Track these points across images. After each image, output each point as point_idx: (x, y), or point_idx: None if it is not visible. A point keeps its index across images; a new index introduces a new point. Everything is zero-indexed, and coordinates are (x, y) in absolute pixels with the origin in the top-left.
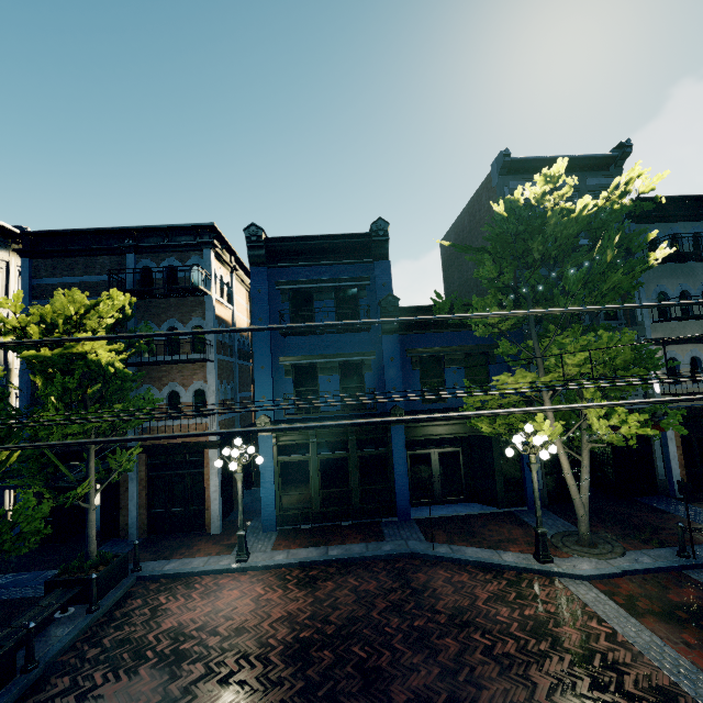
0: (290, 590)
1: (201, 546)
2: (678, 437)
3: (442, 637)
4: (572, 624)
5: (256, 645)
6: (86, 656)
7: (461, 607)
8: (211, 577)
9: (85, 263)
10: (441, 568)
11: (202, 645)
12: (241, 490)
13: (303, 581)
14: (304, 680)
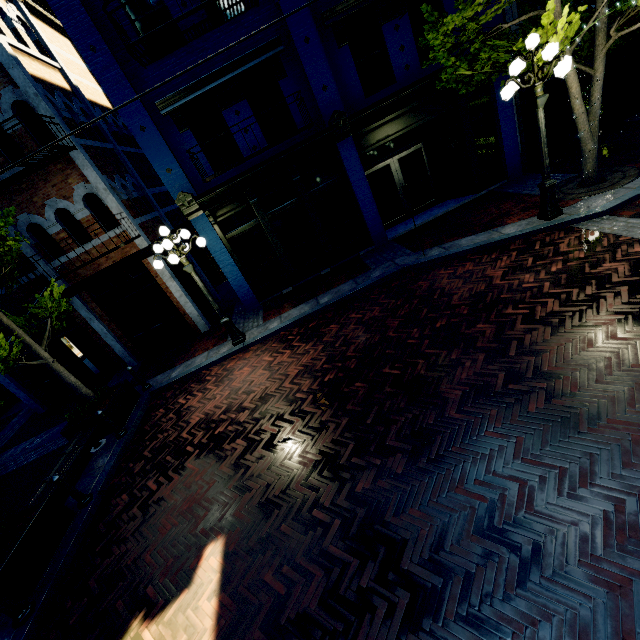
0: (297, 347)
1: (197, 346)
2: None
3: (471, 326)
4: (612, 259)
5: (286, 404)
6: (133, 472)
7: (479, 293)
8: (218, 366)
9: None
10: (439, 269)
11: (235, 423)
12: (200, 282)
13: (306, 335)
14: (347, 416)
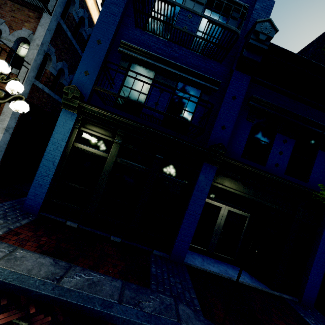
0: None
1: None
2: None
3: None
4: None
5: None
6: None
7: None
8: None
9: None
10: None
11: None
12: None
13: None
14: None
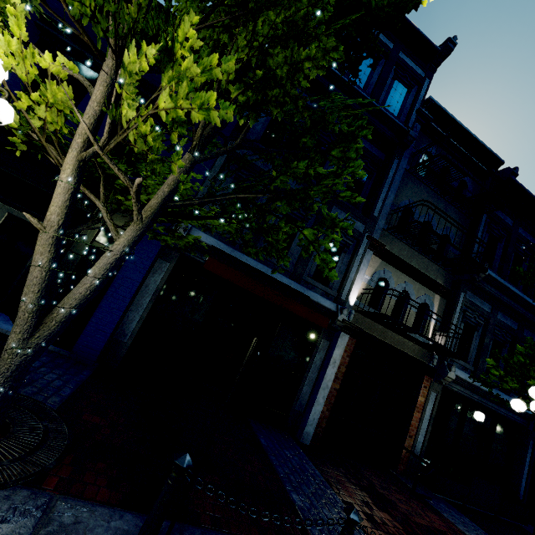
0: None
1: None
2: (344, 366)
3: None
4: None
5: None
6: None
7: None
8: None
9: None
10: None
11: None
12: None
13: None
14: None
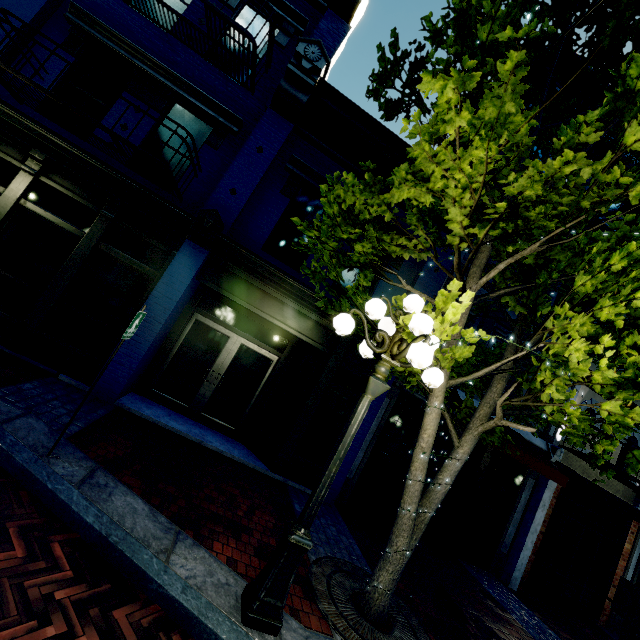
0: None
1: None
2: (550, 508)
3: None
4: None
5: None
6: None
7: None
8: None
9: None
10: None
11: None
12: None
13: None
14: None
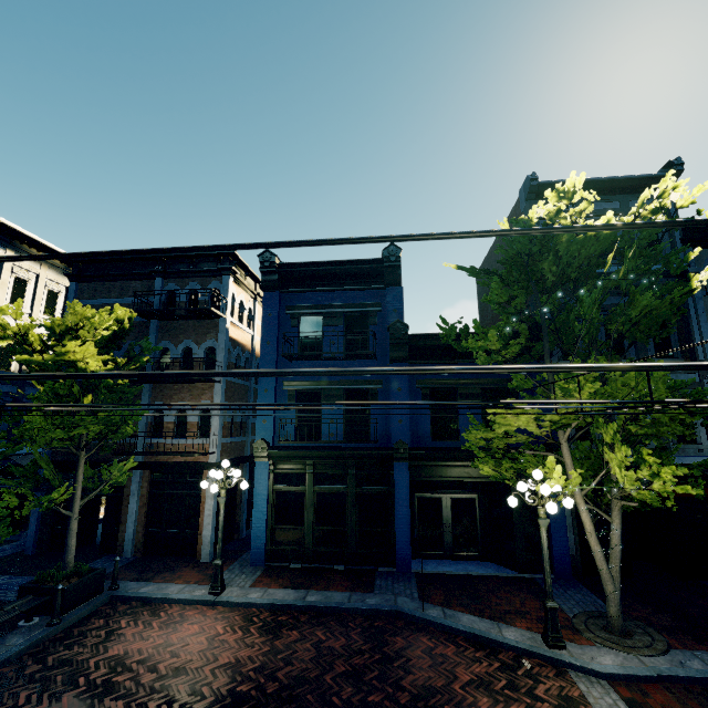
0: (250, 634)
1: (185, 572)
2: None
3: None
4: None
5: (187, 691)
6: (25, 671)
7: (432, 688)
8: (180, 606)
9: (120, 286)
10: (425, 634)
11: (135, 680)
12: (222, 515)
13: (268, 626)
14: None
